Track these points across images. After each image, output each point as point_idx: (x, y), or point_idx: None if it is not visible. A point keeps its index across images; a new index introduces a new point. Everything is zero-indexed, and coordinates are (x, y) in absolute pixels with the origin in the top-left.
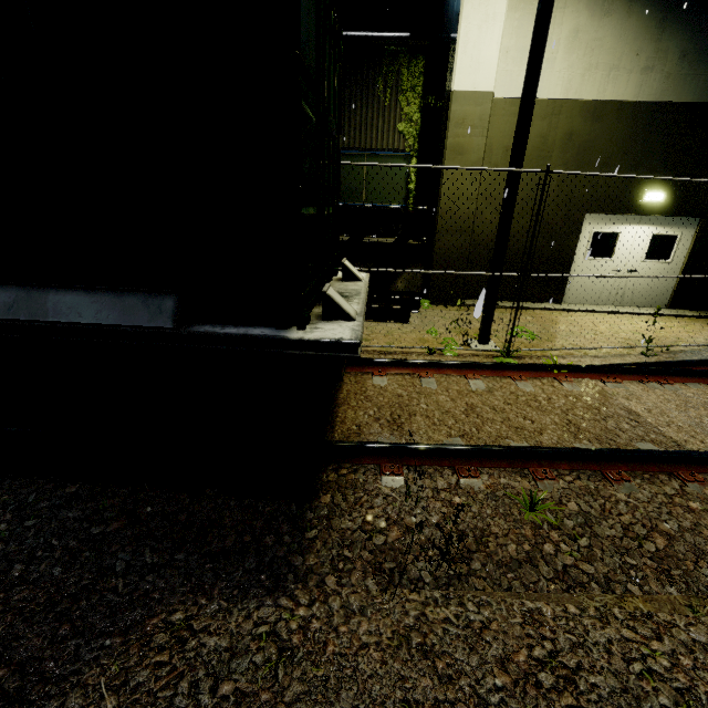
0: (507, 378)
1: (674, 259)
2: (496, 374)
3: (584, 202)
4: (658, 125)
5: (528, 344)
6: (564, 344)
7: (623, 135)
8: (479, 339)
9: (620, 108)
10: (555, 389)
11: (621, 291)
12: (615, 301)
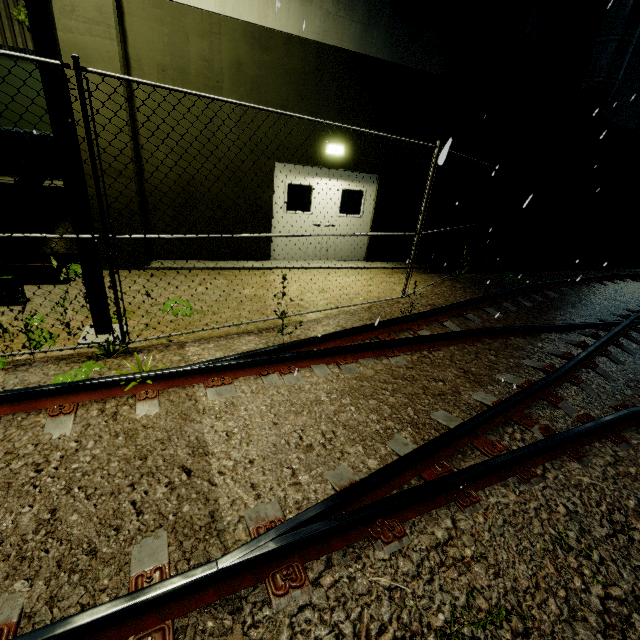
0: (43, 412)
1: (364, 214)
2: (20, 409)
3: (271, 149)
4: (328, 71)
5: (182, 323)
6: (231, 317)
7: (296, 76)
8: (94, 327)
9: (286, 42)
10: (115, 421)
11: (324, 245)
12: (321, 255)
